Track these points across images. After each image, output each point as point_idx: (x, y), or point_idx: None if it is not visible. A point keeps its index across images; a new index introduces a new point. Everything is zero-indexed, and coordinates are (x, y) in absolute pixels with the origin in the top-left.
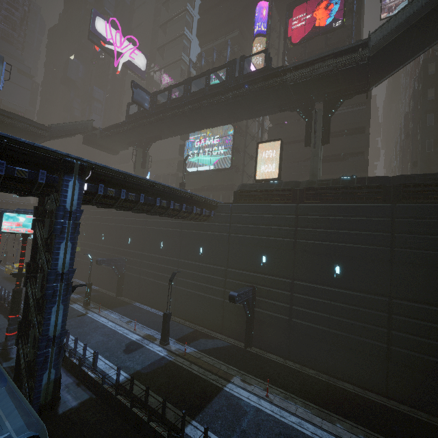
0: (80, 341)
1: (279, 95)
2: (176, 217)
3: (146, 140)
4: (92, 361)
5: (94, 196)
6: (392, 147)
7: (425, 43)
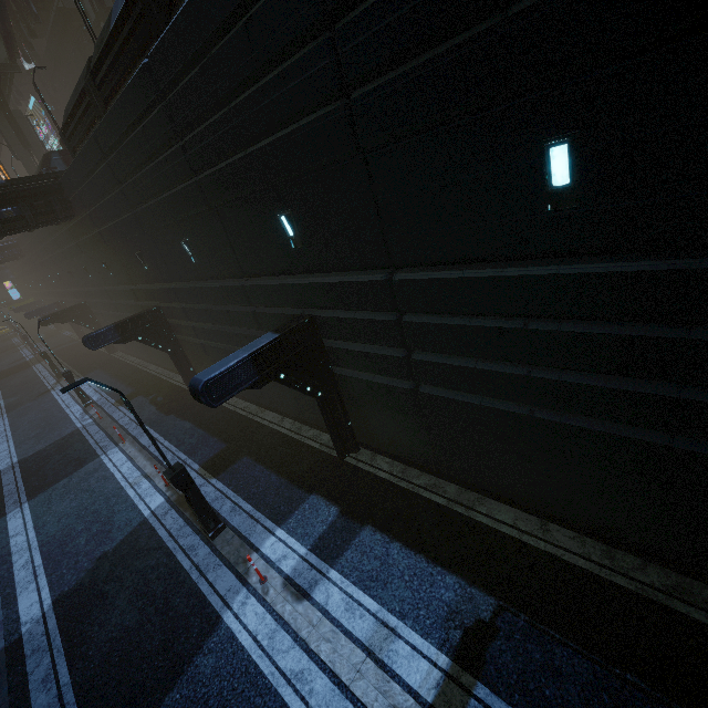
0: None
1: None
2: None
3: None
4: None
5: None
6: None
7: None
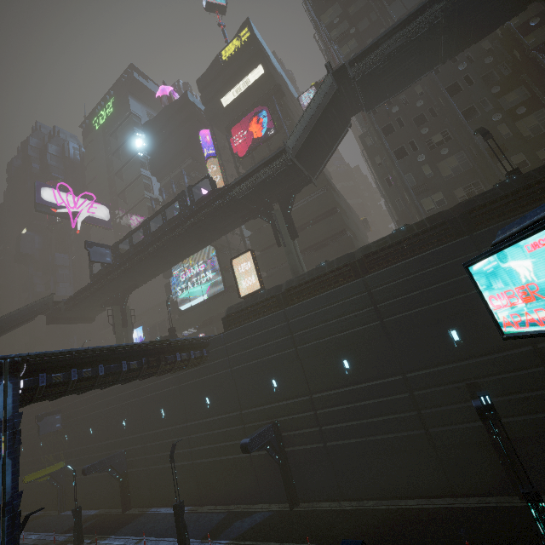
0: None
1: (236, 209)
2: (160, 373)
3: (121, 294)
4: None
5: (36, 390)
6: None
7: (338, 132)
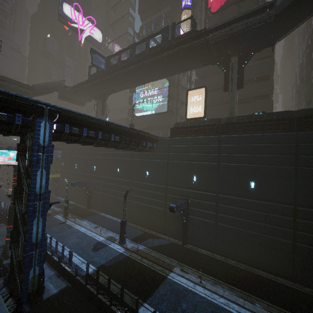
0: (60, 243)
1: (203, 52)
2: (127, 149)
3: (104, 94)
4: (68, 258)
5: (62, 133)
6: (288, 92)
7: None
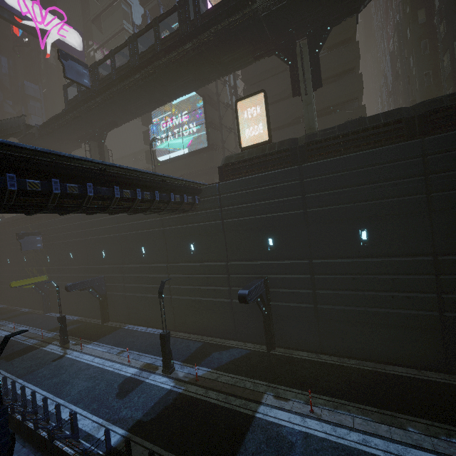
0: (56, 397)
1: (251, 35)
2: (151, 211)
3: (99, 130)
4: (70, 427)
5: (4, 194)
6: (374, 101)
7: None
